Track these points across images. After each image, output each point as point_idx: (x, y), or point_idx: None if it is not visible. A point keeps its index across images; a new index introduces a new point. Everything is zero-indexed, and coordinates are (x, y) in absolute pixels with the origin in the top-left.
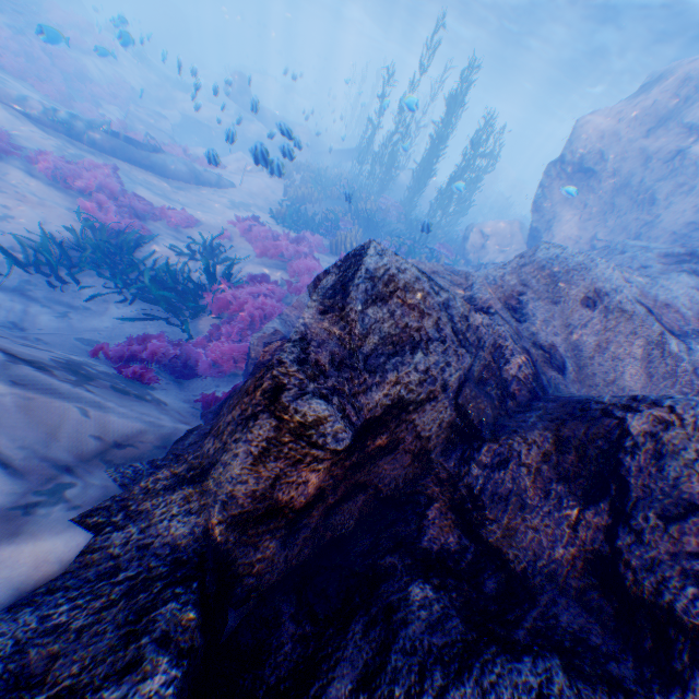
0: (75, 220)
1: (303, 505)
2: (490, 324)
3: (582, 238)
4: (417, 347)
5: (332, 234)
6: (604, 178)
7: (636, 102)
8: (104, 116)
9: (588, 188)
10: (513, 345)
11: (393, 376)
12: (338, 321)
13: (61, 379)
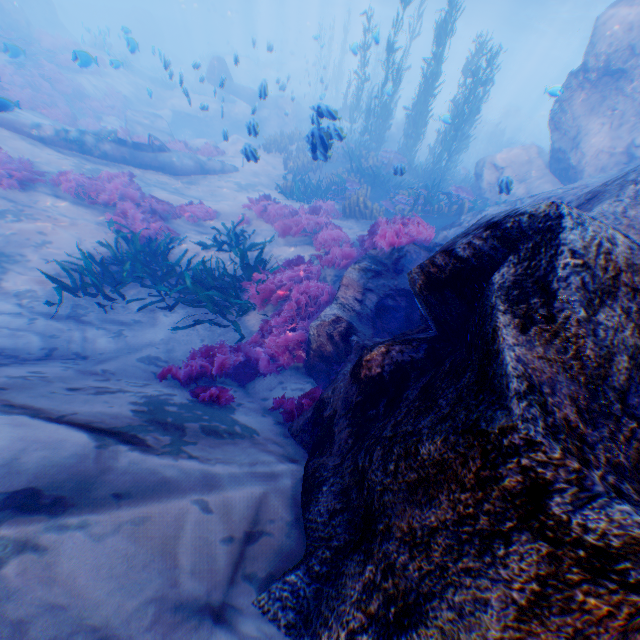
0: (106, 233)
1: None
2: None
3: (618, 149)
4: None
5: (341, 198)
6: (637, 76)
7: None
8: (106, 128)
9: (617, 92)
10: None
11: None
12: (546, 339)
13: (157, 450)
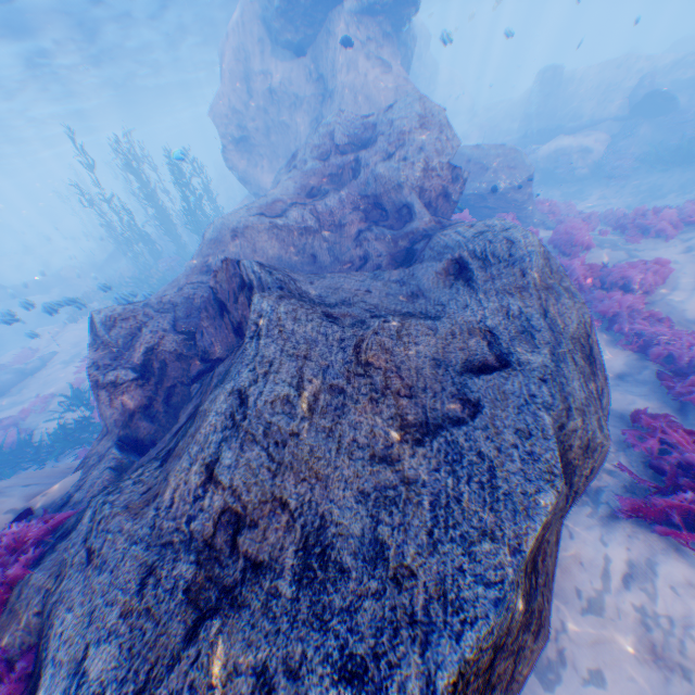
0: None
1: (139, 402)
2: (177, 293)
3: None
4: (142, 328)
5: None
6: (255, 135)
7: (225, 81)
8: None
9: (255, 147)
10: (195, 291)
11: (139, 344)
12: (106, 348)
13: None
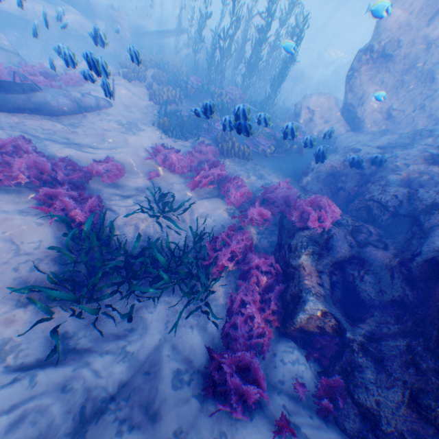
0: (35, 223)
1: None
2: None
3: (383, 109)
4: None
5: (212, 135)
6: (398, 62)
7: None
8: None
9: (386, 70)
10: None
11: None
12: None
13: None
